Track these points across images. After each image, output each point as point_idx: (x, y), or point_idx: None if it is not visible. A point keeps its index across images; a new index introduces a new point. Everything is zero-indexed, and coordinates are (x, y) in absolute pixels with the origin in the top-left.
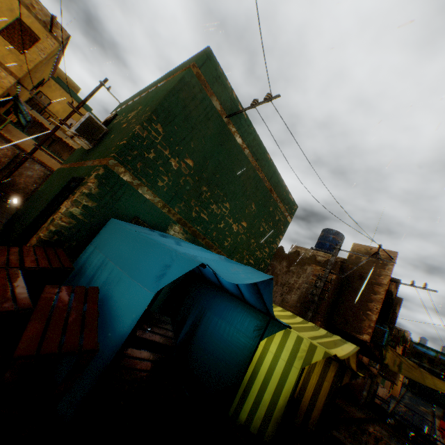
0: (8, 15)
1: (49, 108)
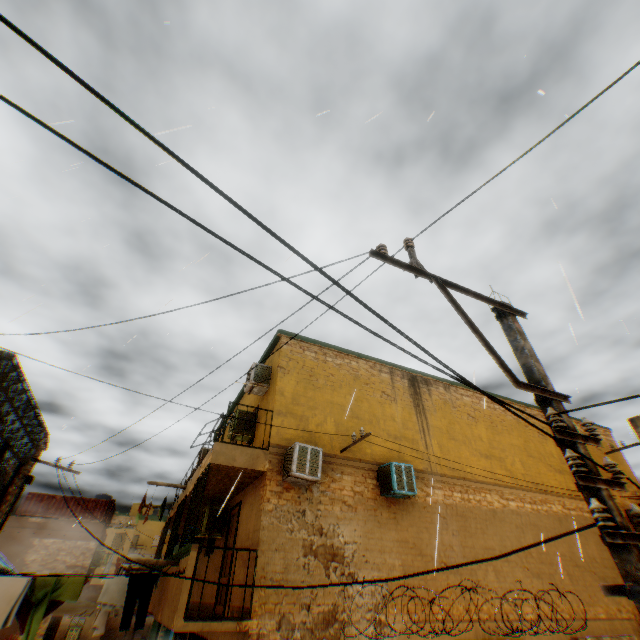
0: (112, 535)
1: (139, 541)
